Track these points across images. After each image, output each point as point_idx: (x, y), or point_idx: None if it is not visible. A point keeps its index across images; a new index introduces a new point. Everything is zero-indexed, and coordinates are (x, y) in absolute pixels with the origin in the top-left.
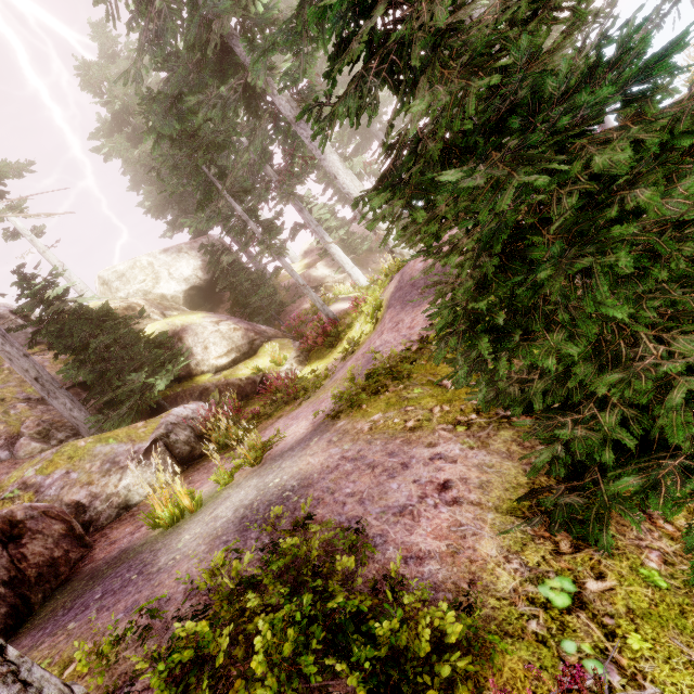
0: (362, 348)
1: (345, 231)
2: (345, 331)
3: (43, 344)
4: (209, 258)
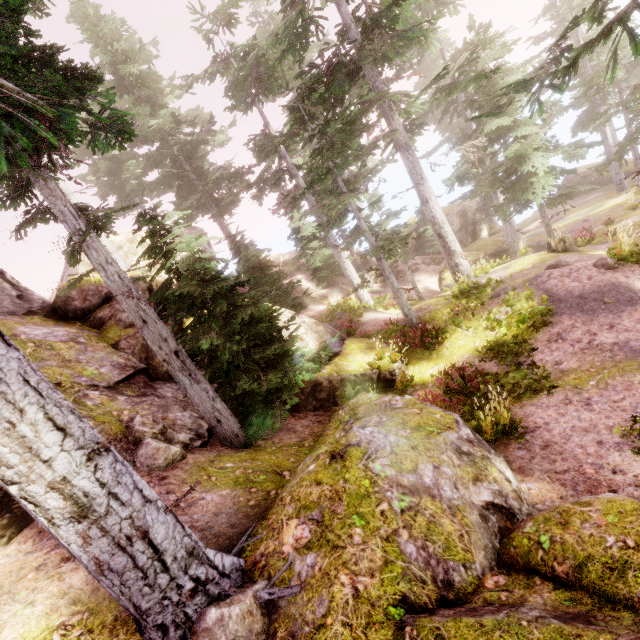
0: (543, 346)
1: (329, 252)
2: (439, 335)
3: (38, 314)
4: (234, 249)
